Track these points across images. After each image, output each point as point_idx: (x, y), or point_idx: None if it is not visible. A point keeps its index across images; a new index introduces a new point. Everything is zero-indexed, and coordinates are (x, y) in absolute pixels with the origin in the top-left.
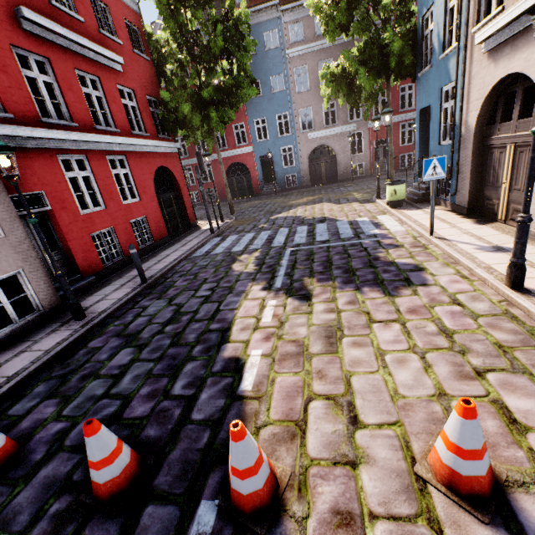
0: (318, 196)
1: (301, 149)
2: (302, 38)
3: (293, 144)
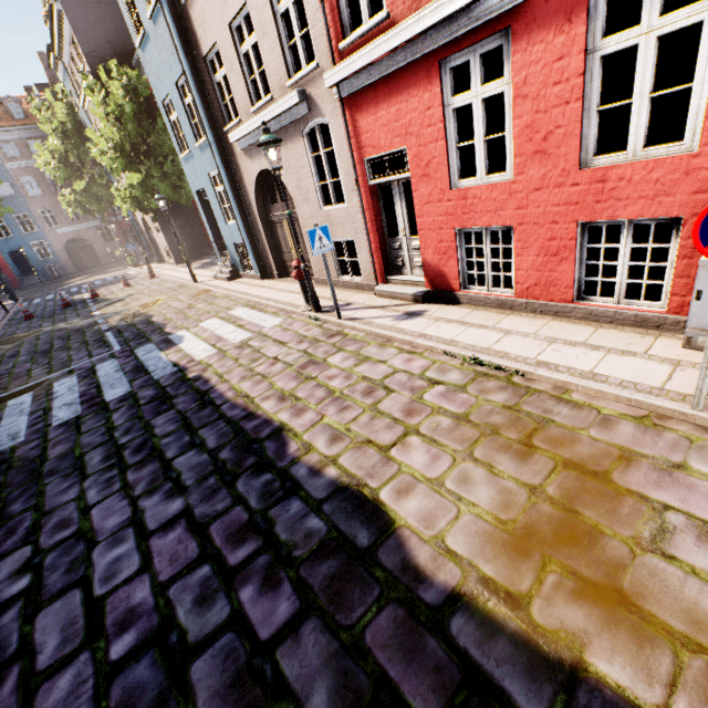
0: (89, 275)
1: (54, 242)
2: (19, 155)
3: (44, 239)
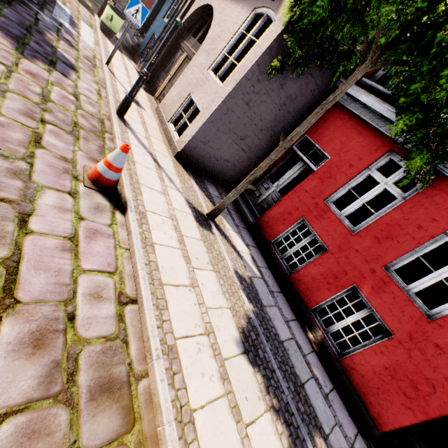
0: None
1: None
2: None
3: None
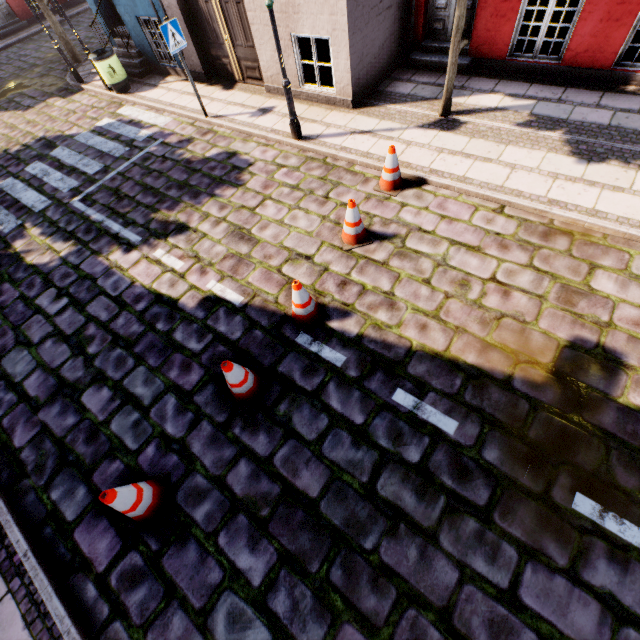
0: None
1: None
2: None
3: None
